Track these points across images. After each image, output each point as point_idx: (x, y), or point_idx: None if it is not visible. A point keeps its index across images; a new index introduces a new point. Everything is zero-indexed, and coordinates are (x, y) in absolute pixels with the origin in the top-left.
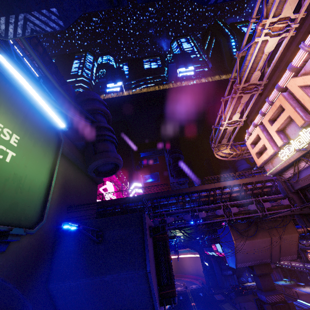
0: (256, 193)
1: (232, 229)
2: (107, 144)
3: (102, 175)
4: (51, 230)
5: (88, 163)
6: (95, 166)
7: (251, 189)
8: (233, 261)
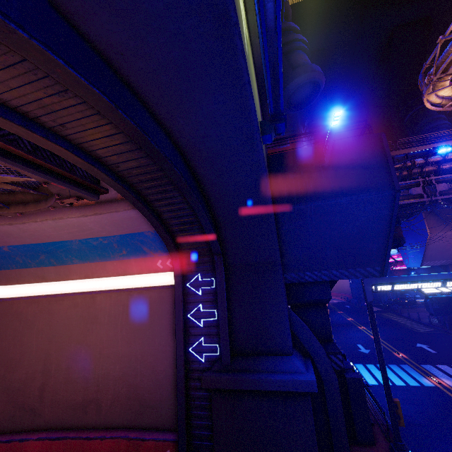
0: None
1: (428, 218)
2: (304, 55)
3: (292, 108)
4: (266, 157)
5: (285, 83)
6: (295, 86)
7: None
8: (417, 259)
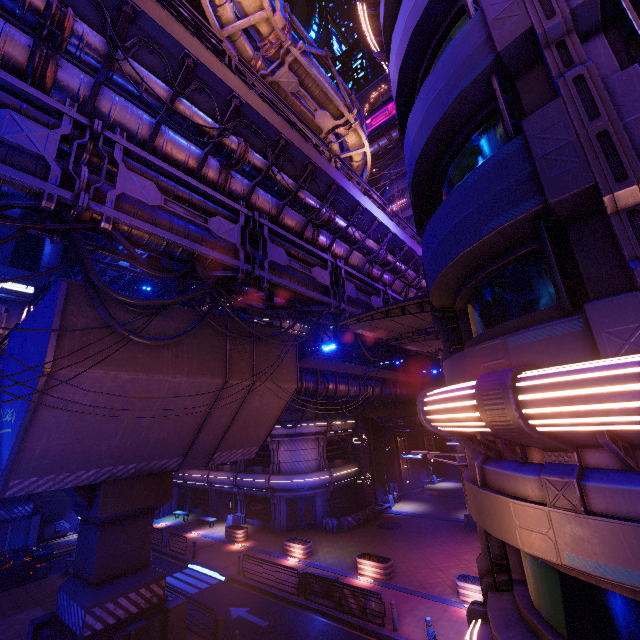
0: (261, 208)
1: (77, 306)
2: None
3: None
4: None
5: None
6: None
7: (255, 167)
8: None
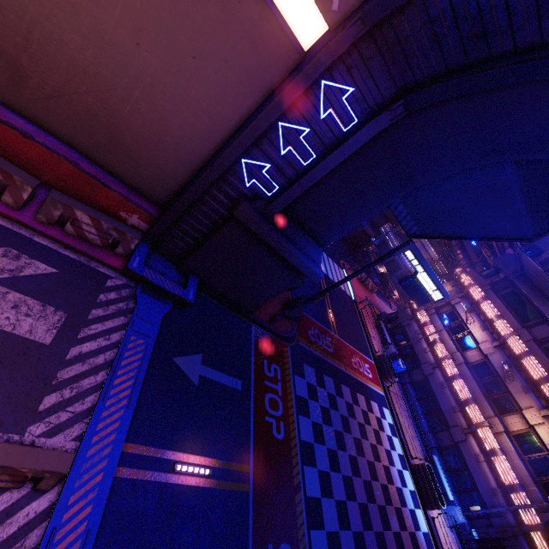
0: None
1: None
2: None
3: None
4: None
5: None
6: None
7: None
8: None
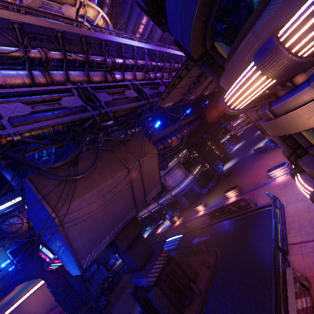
0: (78, 81)
1: (41, 185)
2: None
3: None
4: None
5: None
6: None
7: (58, 59)
8: (71, 262)
